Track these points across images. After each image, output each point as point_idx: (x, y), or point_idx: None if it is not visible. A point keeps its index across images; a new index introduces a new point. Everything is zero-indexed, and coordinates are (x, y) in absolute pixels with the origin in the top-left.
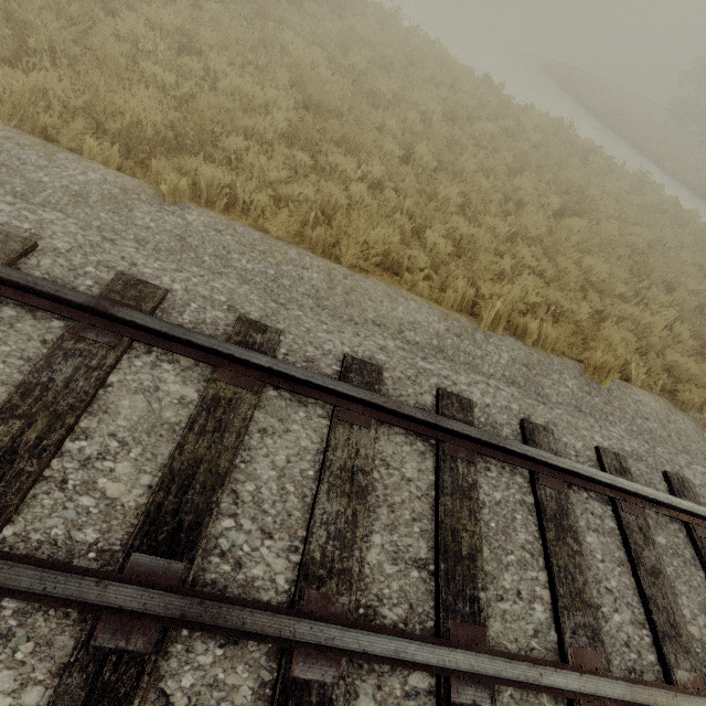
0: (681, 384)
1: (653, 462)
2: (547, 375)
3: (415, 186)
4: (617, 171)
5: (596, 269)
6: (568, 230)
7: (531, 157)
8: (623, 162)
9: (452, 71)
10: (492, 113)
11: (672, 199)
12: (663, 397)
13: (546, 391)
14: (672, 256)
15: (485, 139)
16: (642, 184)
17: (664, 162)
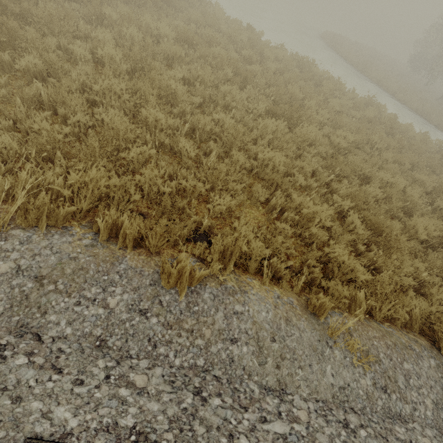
0: (326, 280)
1: (169, 441)
2: (76, 290)
3: (87, 83)
4: (348, 94)
5: (271, 162)
6: (265, 129)
7: (256, 75)
8: (354, 88)
9: (213, 17)
10: (239, 46)
11: (391, 115)
12: (311, 293)
13: (49, 317)
14: (376, 155)
15: (211, 58)
16: (370, 105)
17: (398, 95)
